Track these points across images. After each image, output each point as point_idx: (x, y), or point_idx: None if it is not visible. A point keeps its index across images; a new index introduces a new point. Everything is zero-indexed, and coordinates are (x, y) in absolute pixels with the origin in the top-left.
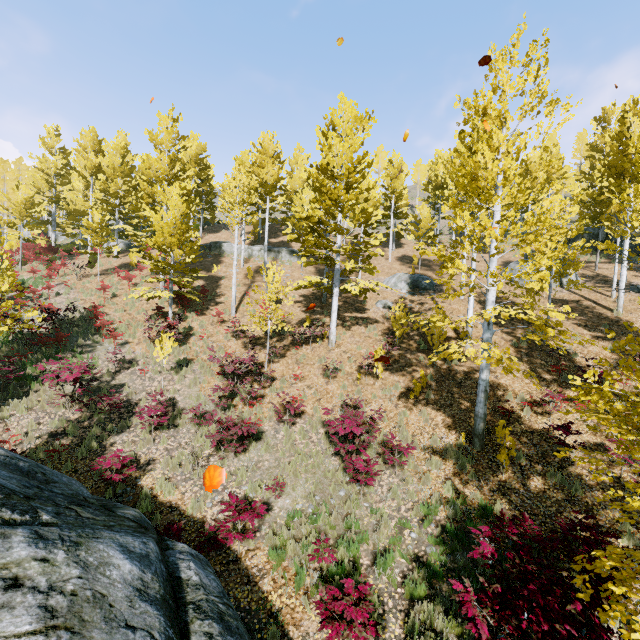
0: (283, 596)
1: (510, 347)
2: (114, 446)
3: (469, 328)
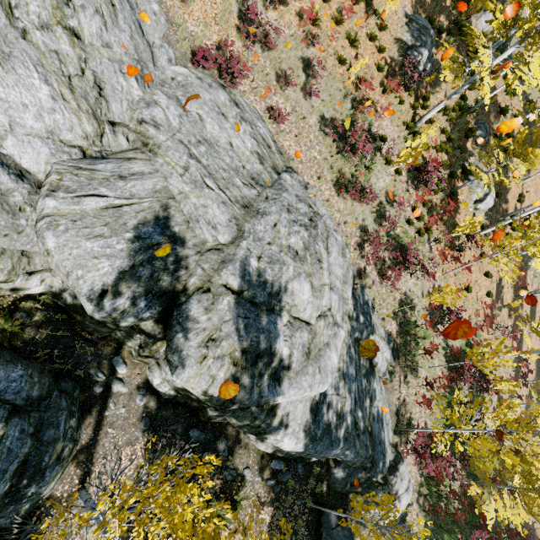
0: (539, 536)
1: None
2: None
3: None
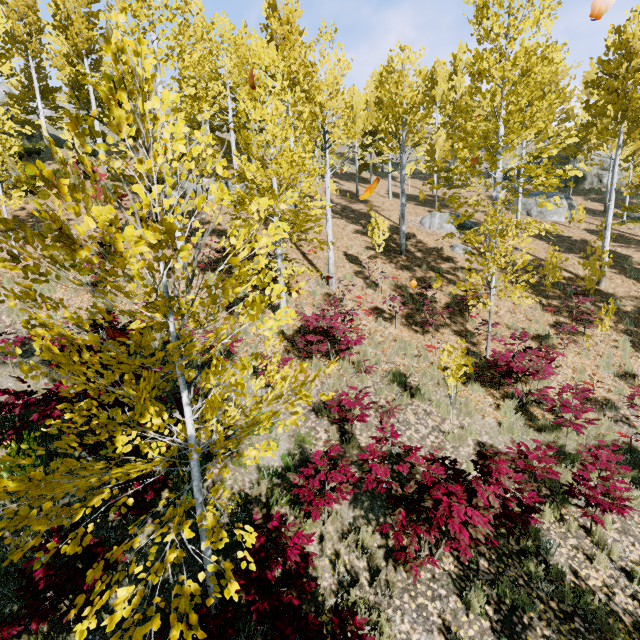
0: None
1: (630, 280)
2: (585, 577)
3: (605, 266)
